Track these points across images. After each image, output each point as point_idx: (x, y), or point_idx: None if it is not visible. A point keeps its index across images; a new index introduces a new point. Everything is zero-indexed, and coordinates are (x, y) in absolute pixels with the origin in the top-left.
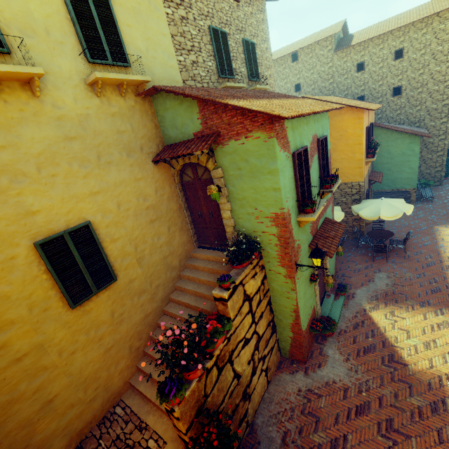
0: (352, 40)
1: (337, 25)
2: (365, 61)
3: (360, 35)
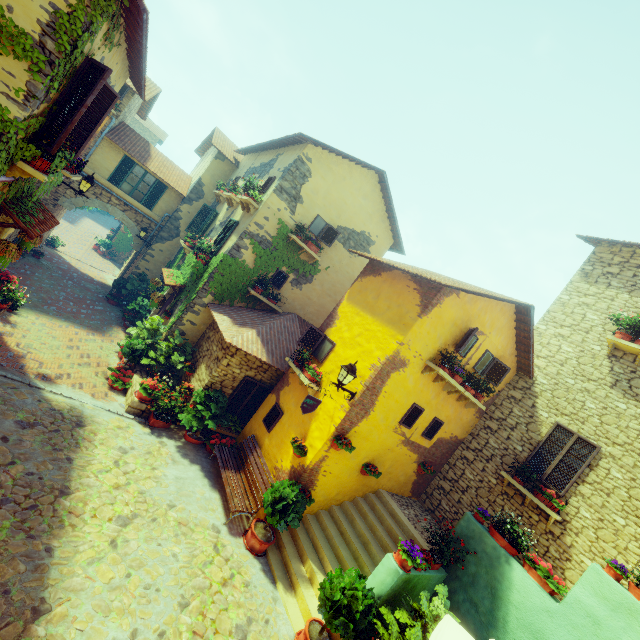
0: None
1: None
2: None
3: None
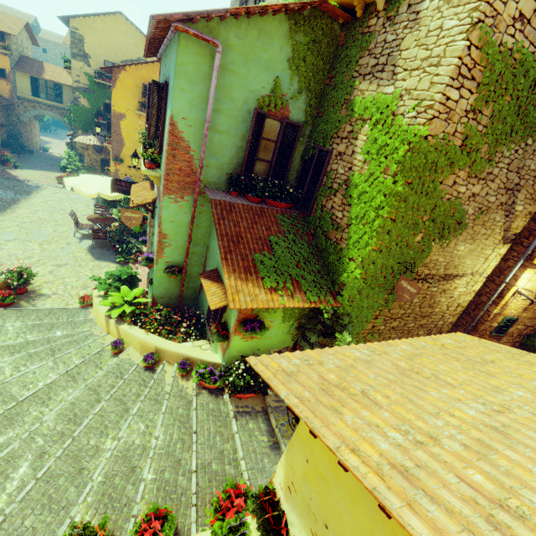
0: (40, 33)
1: (31, 18)
2: (47, 49)
3: (45, 34)
